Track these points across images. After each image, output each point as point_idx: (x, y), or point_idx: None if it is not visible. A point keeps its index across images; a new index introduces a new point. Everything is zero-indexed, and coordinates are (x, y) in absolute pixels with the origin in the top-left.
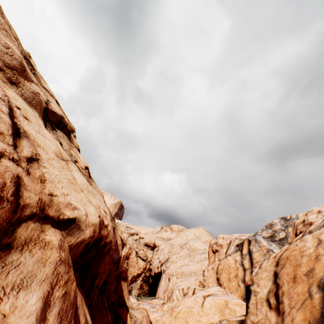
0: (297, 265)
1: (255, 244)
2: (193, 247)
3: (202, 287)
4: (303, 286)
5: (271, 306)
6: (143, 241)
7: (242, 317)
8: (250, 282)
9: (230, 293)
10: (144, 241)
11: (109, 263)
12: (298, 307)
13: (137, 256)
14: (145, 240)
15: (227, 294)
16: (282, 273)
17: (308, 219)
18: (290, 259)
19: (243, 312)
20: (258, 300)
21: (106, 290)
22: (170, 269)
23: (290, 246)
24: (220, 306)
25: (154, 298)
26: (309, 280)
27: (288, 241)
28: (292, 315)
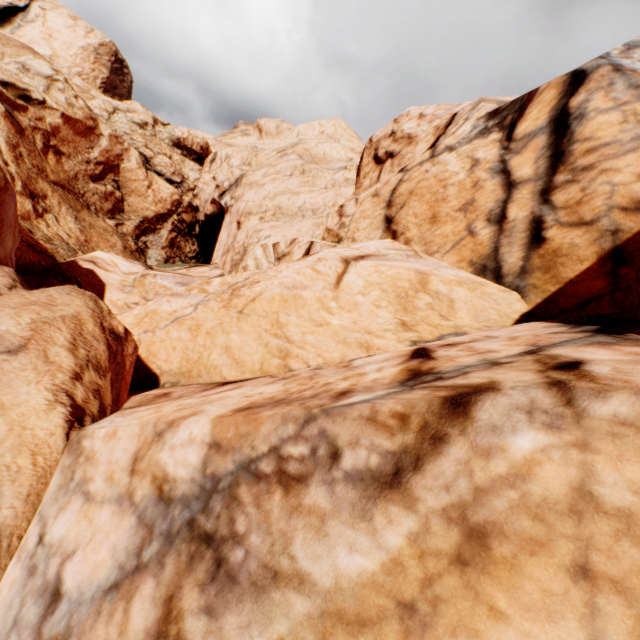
0: None
1: (616, 80)
2: (317, 154)
3: (333, 243)
4: None
5: None
6: (166, 134)
7: None
8: None
9: (426, 255)
10: (169, 133)
11: None
12: None
13: (149, 170)
14: (174, 130)
15: (418, 258)
16: None
17: None
18: None
19: (479, 305)
20: None
21: None
22: (245, 202)
23: None
24: (402, 286)
25: (197, 267)
26: None
27: None
28: None
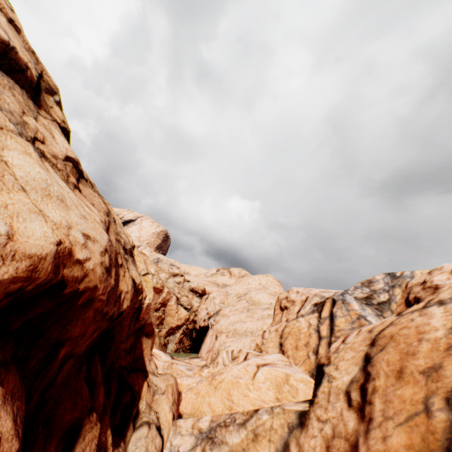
0: (410, 353)
1: (342, 306)
2: (255, 299)
3: (258, 352)
4: (415, 391)
5: (352, 404)
6: (188, 285)
7: (304, 405)
8: (325, 360)
9: (294, 364)
10: (189, 285)
11: (96, 321)
12: (400, 421)
13: (178, 303)
14: (191, 284)
15: (290, 366)
16: (378, 358)
17: (432, 281)
18: (398, 341)
19: (308, 392)
20: (332, 390)
21: (110, 351)
22: (220, 325)
23: (400, 319)
24: (279, 380)
25: (194, 358)
26: (428, 383)
27: (390, 306)
28: (386, 431)
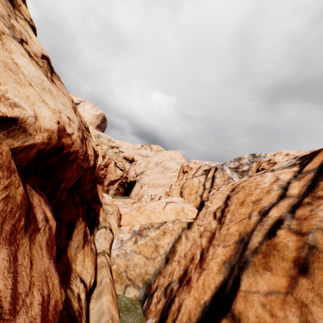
0: (249, 194)
1: (221, 172)
2: (167, 166)
3: (167, 196)
4: (247, 210)
5: (216, 217)
6: (122, 155)
7: (191, 220)
8: (206, 199)
9: (187, 203)
10: (123, 155)
11: (77, 171)
12: (237, 222)
13: (116, 166)
14: (124, 154)
15: (185, 203)
16: (234, 197)
17: (274, 160)
18: (245, 189)
19: (193, 216)
20: (207, 212)
21: (80, 190)
22: (144, 180)
23: (250, 179)
24: (178, 210)
25: (127, 198)
26: (253, 206)
27: (248, 173)
28: (229, 226)
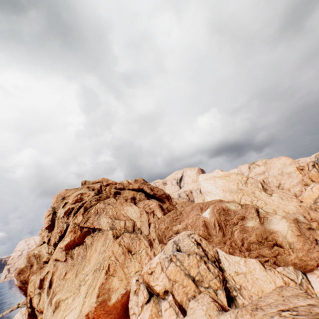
0: None
1: None
2: (287, 172)
3: (306, 186)
4: None
5: None
6: None
7: None
8: None
9: None
10: None
11: None
12: None
13: None
14: None
15: (318, 183)
16: None
17: None
18: None
19: None
20: None
21: None
22: (286, 187)
23: None
24: (318, 188)
25: None
26: None
27: None
28: None
